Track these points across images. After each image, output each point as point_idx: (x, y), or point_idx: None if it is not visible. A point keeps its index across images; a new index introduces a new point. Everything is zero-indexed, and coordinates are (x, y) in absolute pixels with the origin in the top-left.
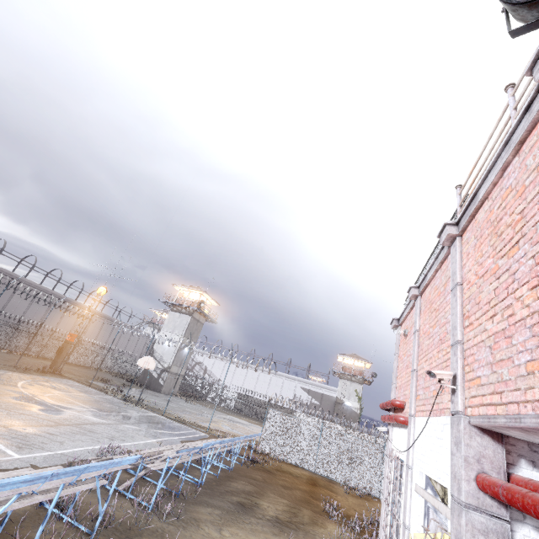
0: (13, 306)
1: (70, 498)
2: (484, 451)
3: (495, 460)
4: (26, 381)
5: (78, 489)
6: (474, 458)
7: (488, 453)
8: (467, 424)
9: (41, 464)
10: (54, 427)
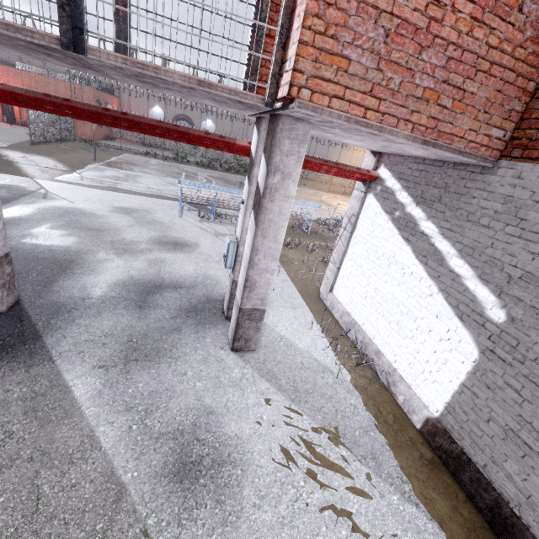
0: (331, 154)
1: (311, 227)
2: (368, 163)
3: (370, 166)
4: (329, 196)
5: (298, 214)
6: (364, 167)
7: (369, 164)
8: (368, 150)
9: (308, 218)
10: (325, 212)
